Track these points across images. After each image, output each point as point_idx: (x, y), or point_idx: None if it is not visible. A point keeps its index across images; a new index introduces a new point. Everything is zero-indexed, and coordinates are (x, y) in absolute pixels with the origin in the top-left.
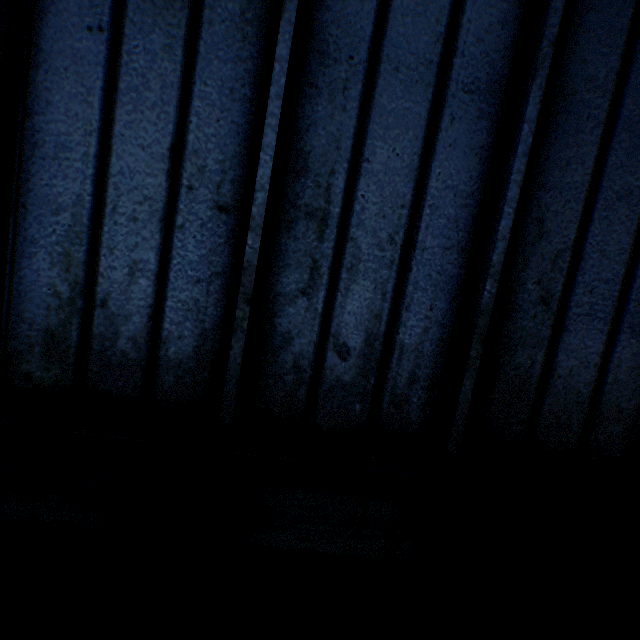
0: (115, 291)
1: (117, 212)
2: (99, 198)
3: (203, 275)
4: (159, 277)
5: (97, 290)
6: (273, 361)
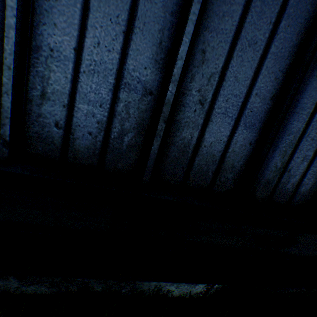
0: (294, 166)
1: (308, 136)
2: (304, 130)
3: None
4: (310, 162)
5: (289, 165)
6: None
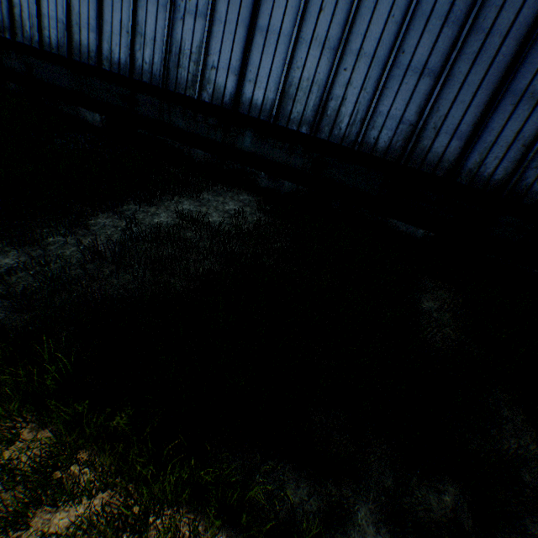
0: (488, 162)
1: (497, 145)
2: (494, 141)
3: (511, 161)
4: (500, 160)
5: (484, 161)
6: (519, 183)
